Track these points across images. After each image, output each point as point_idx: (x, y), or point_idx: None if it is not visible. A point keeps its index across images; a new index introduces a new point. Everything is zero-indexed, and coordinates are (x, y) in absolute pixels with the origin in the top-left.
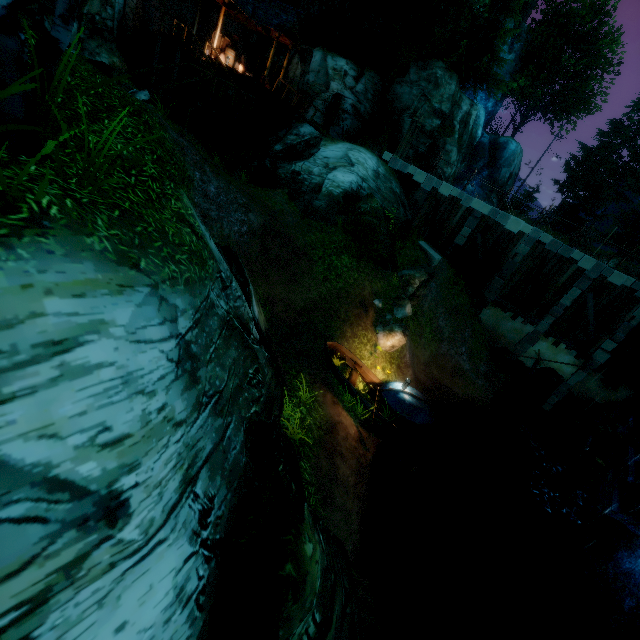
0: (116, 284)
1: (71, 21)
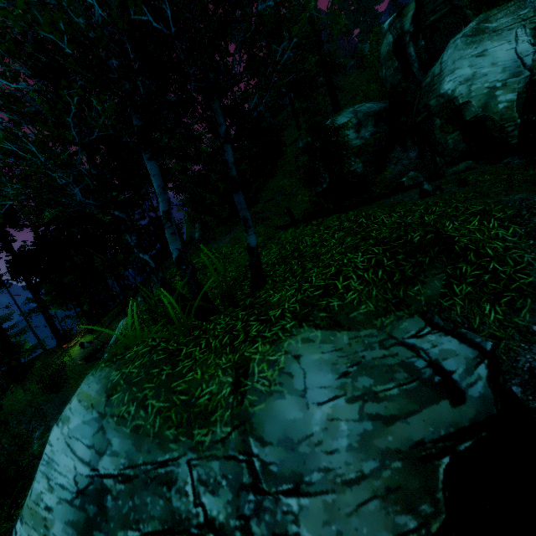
0: (92, 402)
1: (248, 230)
